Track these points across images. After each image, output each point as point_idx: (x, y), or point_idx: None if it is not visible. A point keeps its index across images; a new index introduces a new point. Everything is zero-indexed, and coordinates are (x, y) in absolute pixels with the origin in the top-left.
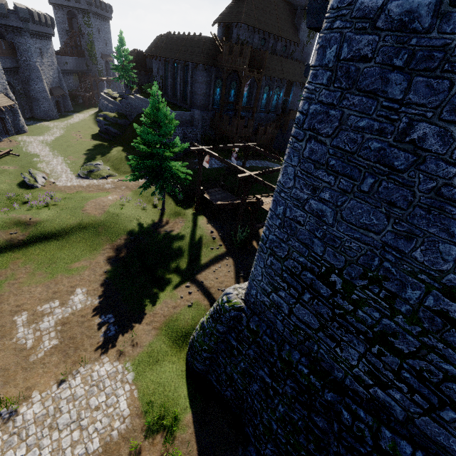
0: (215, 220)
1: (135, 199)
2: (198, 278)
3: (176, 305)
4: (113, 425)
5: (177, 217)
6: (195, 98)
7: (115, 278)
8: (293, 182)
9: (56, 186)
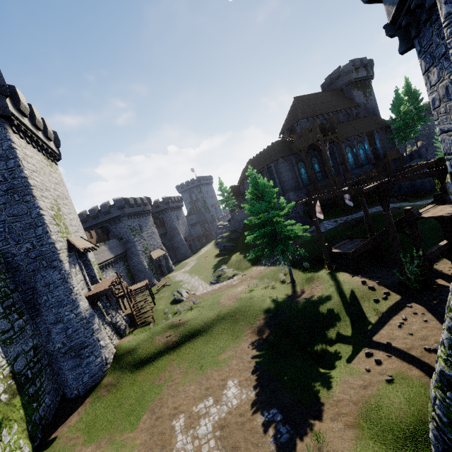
0: (360, 273)
1: (262, 282)
2: (379, 340)
3: (364, 383)
4: None
5: (312, 282)
6: (285, 185)
7: (265, 362)
8: None
9: (196, 295)
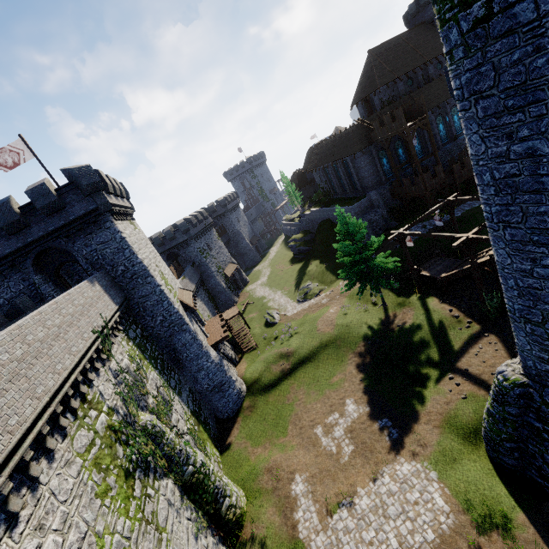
0: (448, 295)
1: (353, 304)
2: (459, 367)
3: (447, 400)
4: (439, 519)
5: (403, 307)
6: (365, 182)
7: (372, 384)
8: (509, 259)
9: (288, 317)
